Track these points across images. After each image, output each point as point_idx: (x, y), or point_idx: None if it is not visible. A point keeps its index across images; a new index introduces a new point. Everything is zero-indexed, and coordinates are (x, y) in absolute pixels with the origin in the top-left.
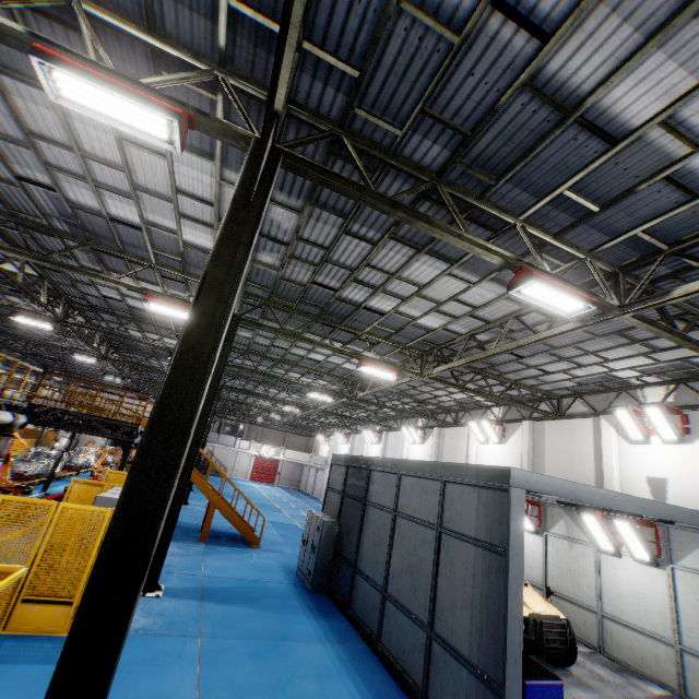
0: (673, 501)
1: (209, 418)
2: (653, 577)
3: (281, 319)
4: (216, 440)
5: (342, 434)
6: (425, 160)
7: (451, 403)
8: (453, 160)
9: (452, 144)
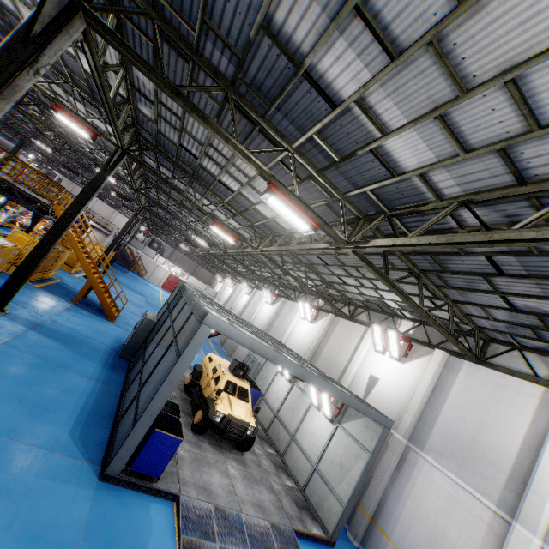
0: (374, 394)
1: (77, 215)
2: (327, 427)
3: (170, 168)
4: (141, 249)
5: (232, 280)
6: (221, 67)
7: (296, 284)
8: (236, 75)
9: (234, 61)
